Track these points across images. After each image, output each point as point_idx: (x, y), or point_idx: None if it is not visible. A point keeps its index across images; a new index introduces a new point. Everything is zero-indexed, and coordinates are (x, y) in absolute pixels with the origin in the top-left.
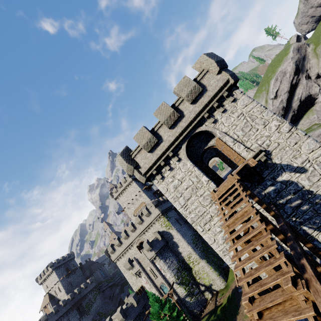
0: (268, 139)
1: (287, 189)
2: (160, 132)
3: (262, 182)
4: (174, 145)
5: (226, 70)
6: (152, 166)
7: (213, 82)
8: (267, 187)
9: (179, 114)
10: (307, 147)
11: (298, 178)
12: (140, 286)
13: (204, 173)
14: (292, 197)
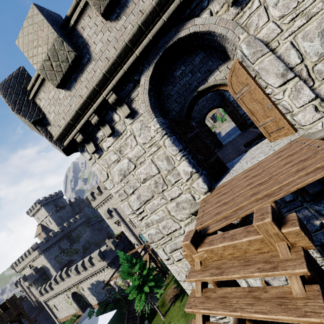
0: None
1: None
2: (84, 30)
3: None
4: (119, 72)
5: None
6: (72, 124)
7: None
8: None
9: None
10: None
11: None
12: (121, 231)
13: (188, 152)
14: None
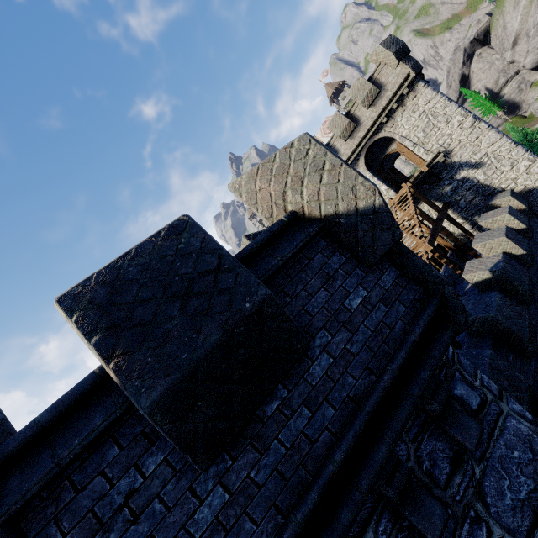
0: (449, 137)
1: (463, 186)
2: (336, 147)
3: (440, 183)
4: (352, 158)
5: (407, 60)
6: None
7: (392, 78)
8: (444, 187)
9: (355, 124)
10: (487, 141)
11: (474, 174)
12: None
13: (384, 182)
14: (467, 193)
